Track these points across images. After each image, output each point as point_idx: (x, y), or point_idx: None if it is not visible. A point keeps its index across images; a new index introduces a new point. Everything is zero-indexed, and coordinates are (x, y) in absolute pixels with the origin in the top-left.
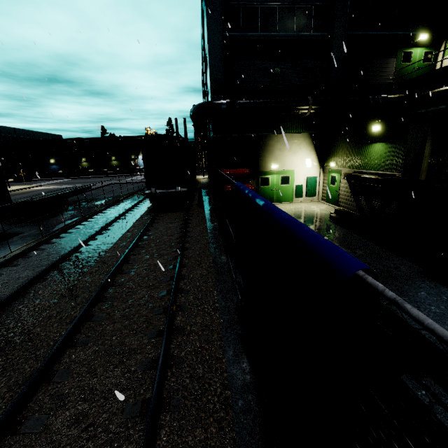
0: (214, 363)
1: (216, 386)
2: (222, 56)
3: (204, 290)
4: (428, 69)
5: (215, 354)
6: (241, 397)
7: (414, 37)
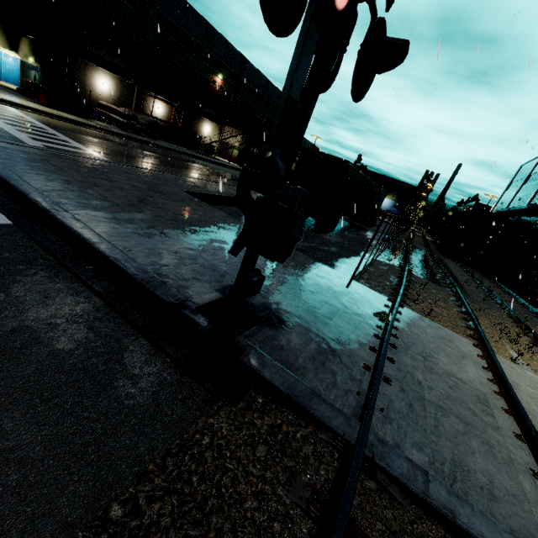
0: None
1: None
2: None
3: None
4: None
5: None
6: None
7: None
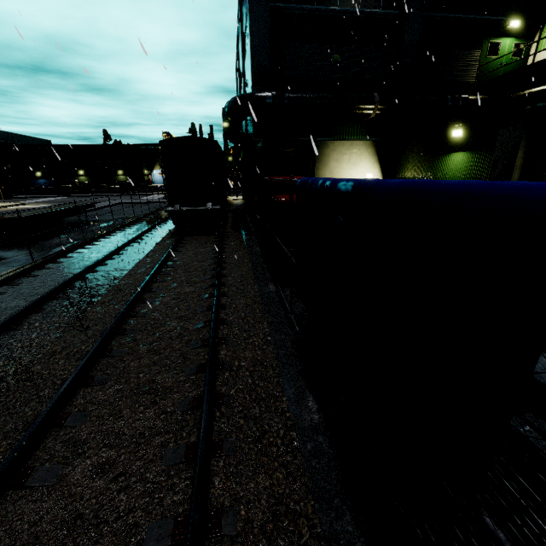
0: (273, 402)
1: (278, 427)
2: (267, 34)
3: (252, 322)
4: (517, 66)
5: (272, 392)
6: (309, 440)
7: (503, 24)
